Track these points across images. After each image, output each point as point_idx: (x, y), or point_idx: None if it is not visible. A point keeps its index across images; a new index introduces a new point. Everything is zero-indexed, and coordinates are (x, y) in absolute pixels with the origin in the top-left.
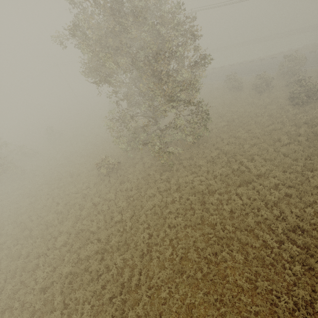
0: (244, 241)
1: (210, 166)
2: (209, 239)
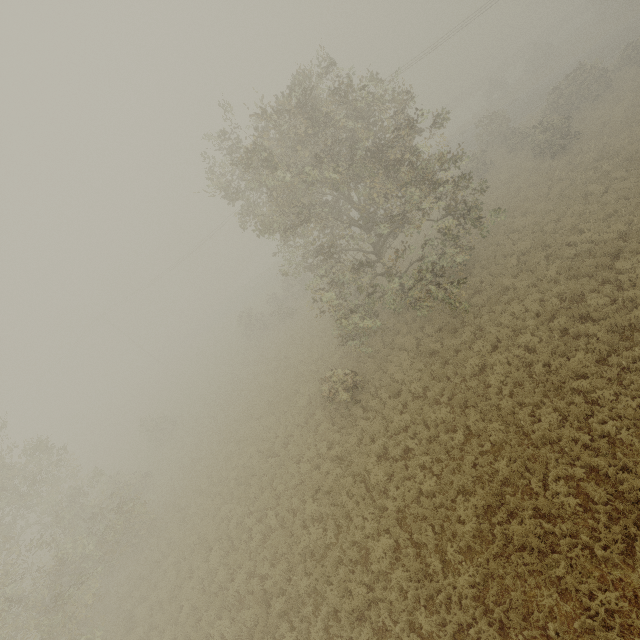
0: None
1: (527, 276)
2: None
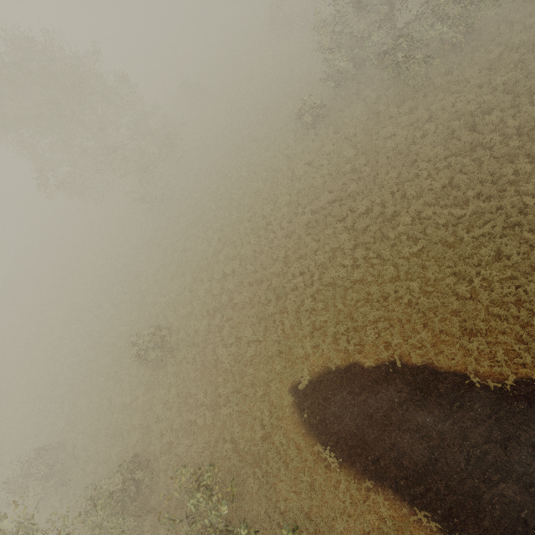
0: (534, 153)
1: (485, 76)
2: (481, 164)
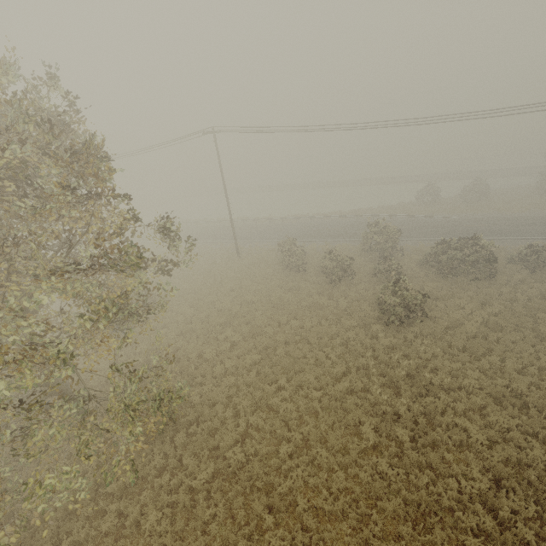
0: None
1: (172, 541)
2: None
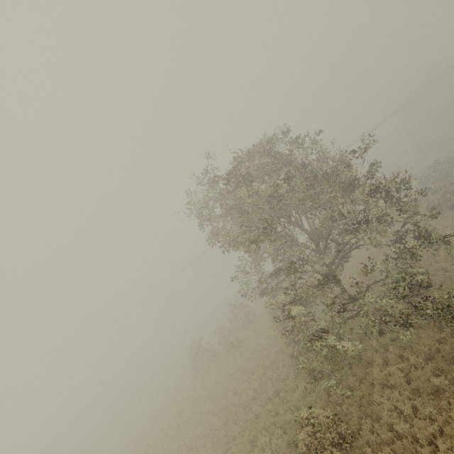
0: None
1: None
2: None
